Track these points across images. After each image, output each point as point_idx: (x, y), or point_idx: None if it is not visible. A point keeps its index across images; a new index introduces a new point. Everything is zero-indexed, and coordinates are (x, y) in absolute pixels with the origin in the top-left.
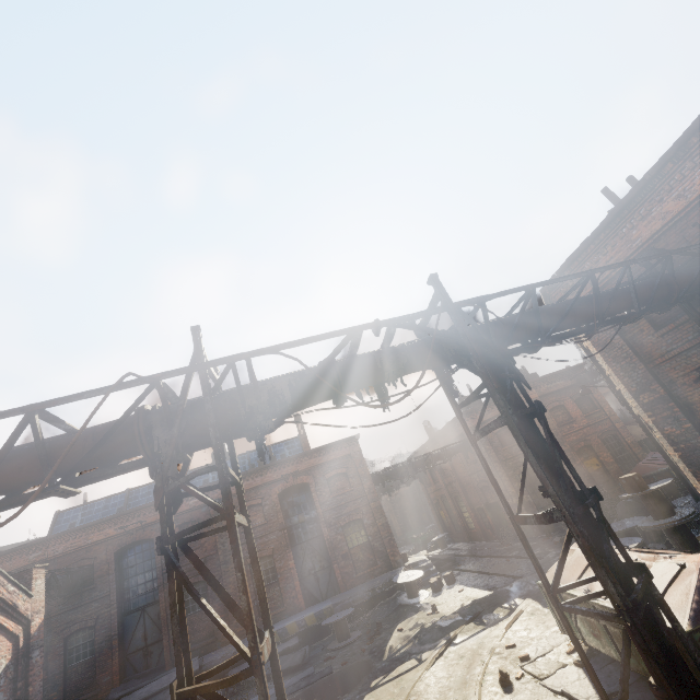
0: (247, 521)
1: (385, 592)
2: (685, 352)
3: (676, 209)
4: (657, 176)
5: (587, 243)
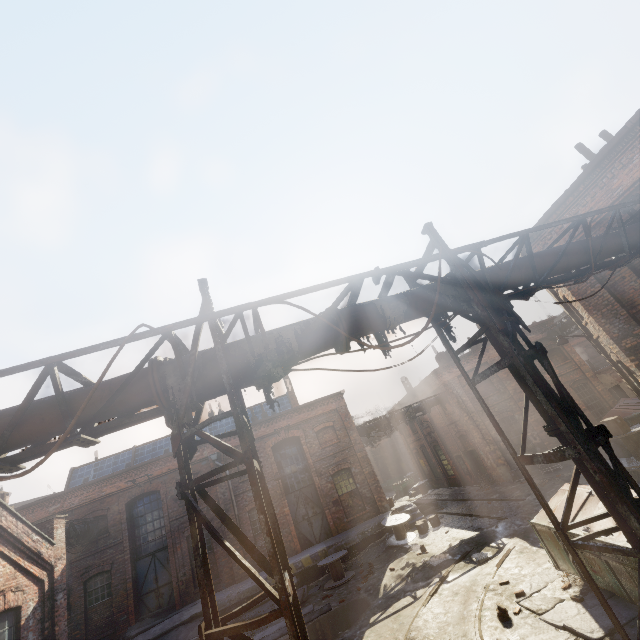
0: (259, 466)
1: (374, 534)
2: None
3: None
4: (639, 123)
5: (566, 195)
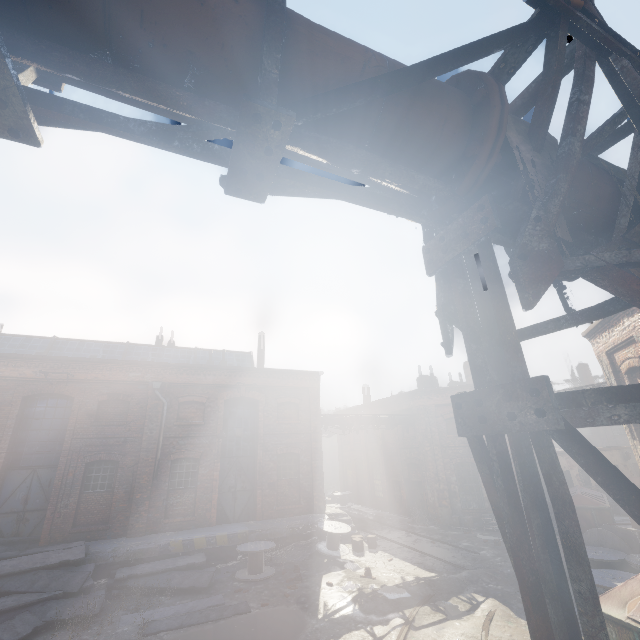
0: None
1: (302, 534)
2: None
3: None
4: None
5: None
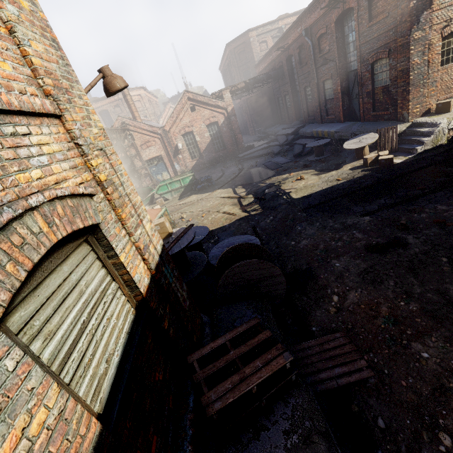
0: None
1: None
2: None
3: None
4: None
5: None
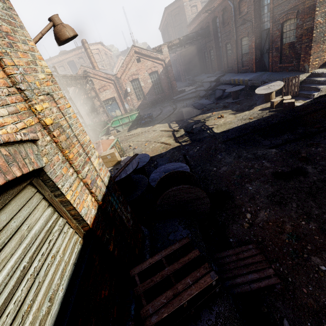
0: (70, 98)
1: None
2: None
3: None
4: None
5: None
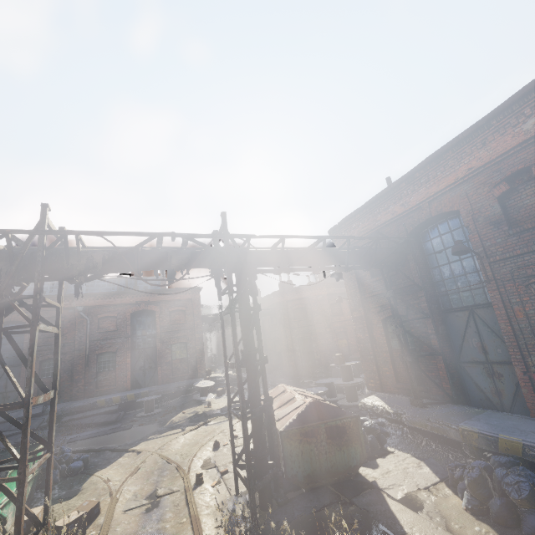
0: (58, 330)
1: (187, 390)
2: (379, 295)
3: (399, 211)
4: (397, 187)
5: (356, 212)
